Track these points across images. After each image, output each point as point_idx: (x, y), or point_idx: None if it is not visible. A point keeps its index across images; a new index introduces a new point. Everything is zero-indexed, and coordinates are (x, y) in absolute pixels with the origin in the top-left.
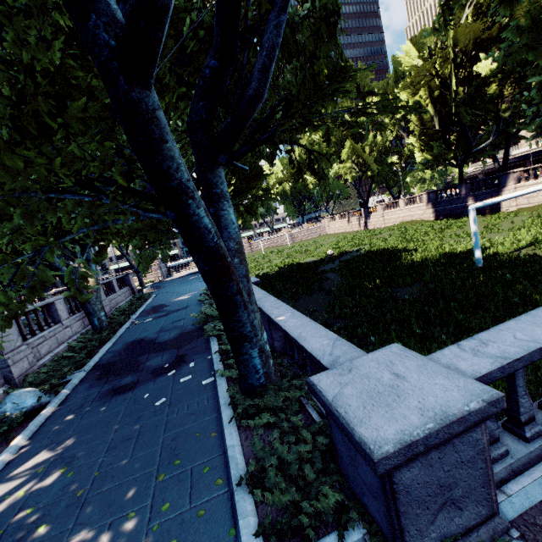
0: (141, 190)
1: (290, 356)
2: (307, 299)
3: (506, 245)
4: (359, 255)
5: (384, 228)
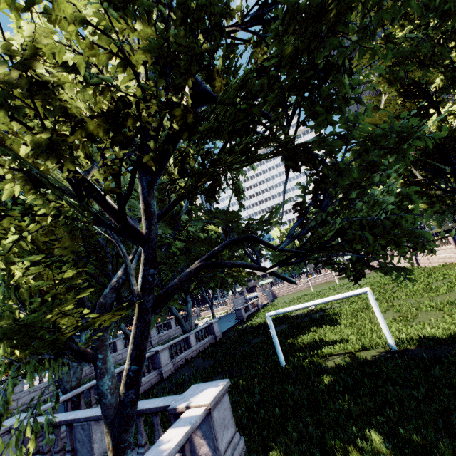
0: (64, 328)
1: (90, 404)
2: (208, 362)
3: (351, 342)
4: (309, 318)
5: (422, 269)
